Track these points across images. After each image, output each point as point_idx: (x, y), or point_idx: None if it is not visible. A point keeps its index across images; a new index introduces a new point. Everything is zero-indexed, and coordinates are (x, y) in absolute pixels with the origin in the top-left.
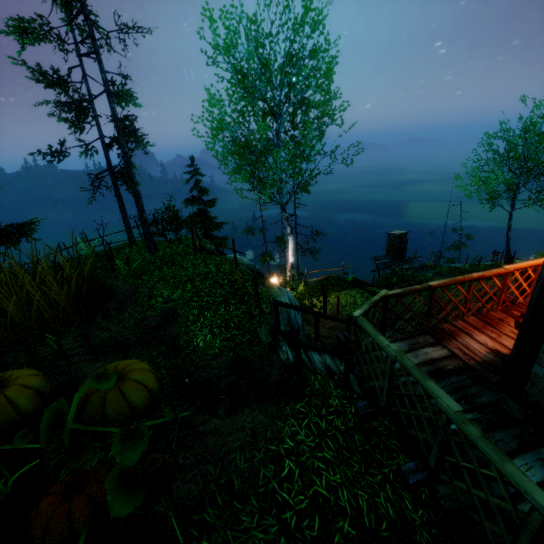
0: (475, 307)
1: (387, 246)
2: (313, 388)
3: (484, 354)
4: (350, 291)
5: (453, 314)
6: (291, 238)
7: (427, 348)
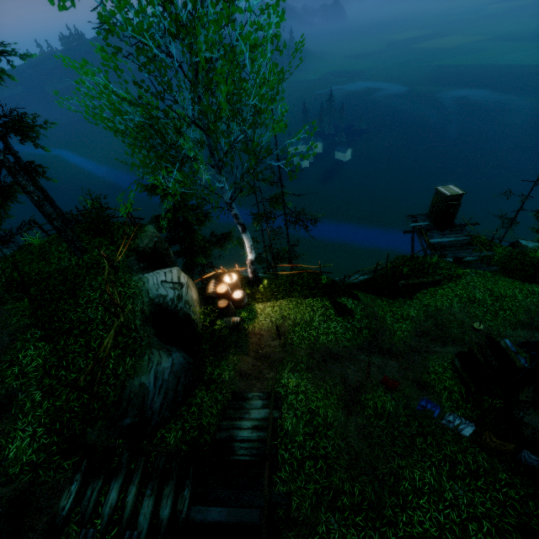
0: None
1: (431, 206)
2: None
3: None
4: (315, 302)
5: None
6: (245, 236)
7: None
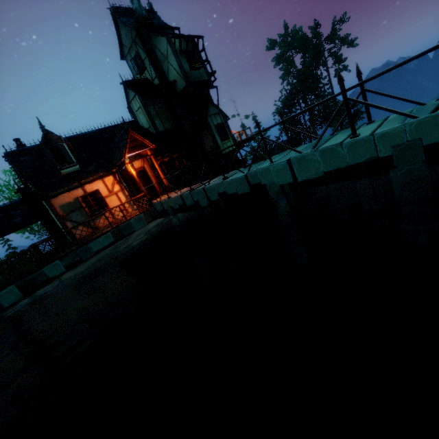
0: None
1: None
2: None
3: None
4: None
5: None
6: None
7: None
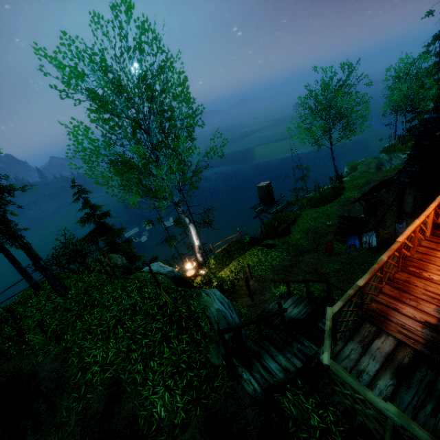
0: (386, 277)
1: (259, 196)
2: (292, 417)
3: (421, 332)
4: (252, 251)
5: (375, 293)
6: (192, 226)
7: (376, 341)
